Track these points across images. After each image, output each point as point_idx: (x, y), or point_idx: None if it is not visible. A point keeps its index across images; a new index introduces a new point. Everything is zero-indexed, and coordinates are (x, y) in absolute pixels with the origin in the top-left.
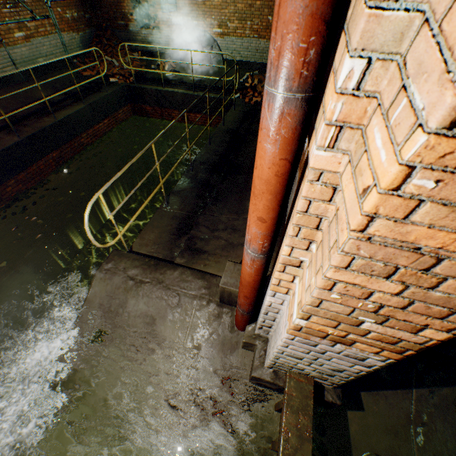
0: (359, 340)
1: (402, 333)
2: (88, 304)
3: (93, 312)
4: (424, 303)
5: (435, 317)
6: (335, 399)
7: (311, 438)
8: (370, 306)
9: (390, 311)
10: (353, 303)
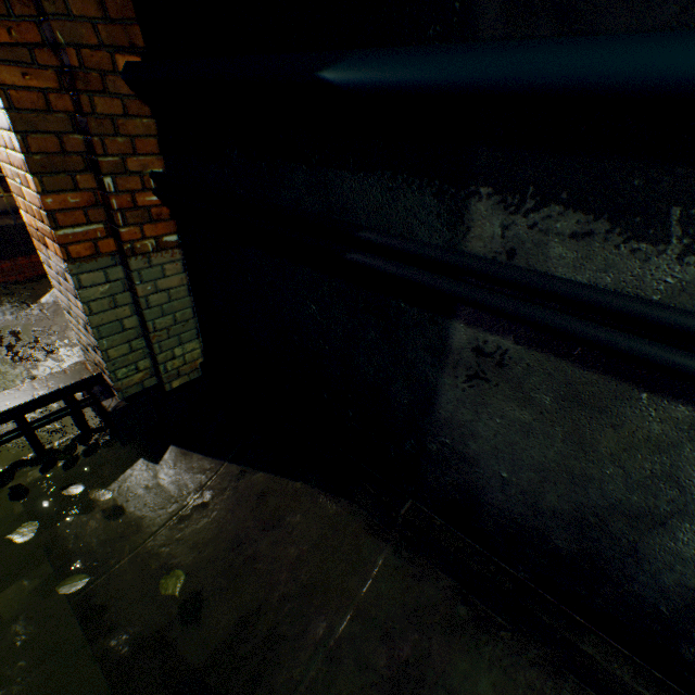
0: (43, 230)
1: (33, 196)
2: (37, 305)
3: (34, 311)
4: (4, 132)
5: (15, 151)
6: (111, 407)
7: (34, 398)
8: (7, 155)
9: (11, 157)
10: (5, 156)
